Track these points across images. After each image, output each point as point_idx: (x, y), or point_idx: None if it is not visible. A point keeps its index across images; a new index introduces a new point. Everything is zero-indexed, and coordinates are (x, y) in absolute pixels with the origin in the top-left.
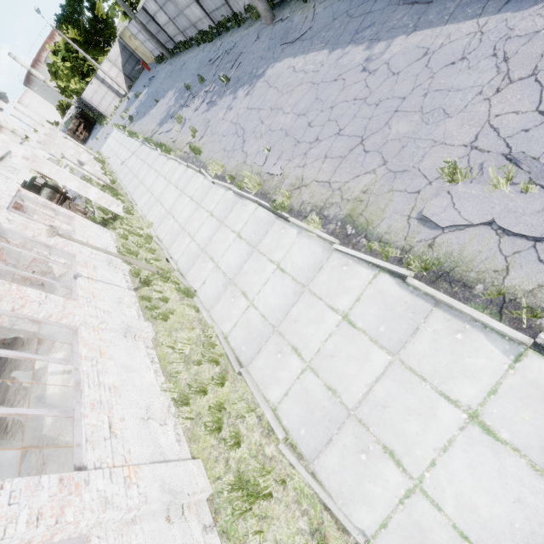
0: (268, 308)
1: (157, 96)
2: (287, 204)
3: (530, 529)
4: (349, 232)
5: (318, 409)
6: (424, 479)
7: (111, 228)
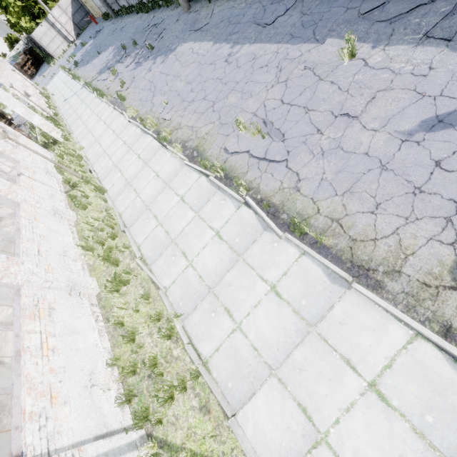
0: (146, 197)
1: (100, 49)
2: (168, 138)
3: (222, 268)
4: (195, 155)
5: (159, 242)
6: (193, 261)
7: (51, 149)
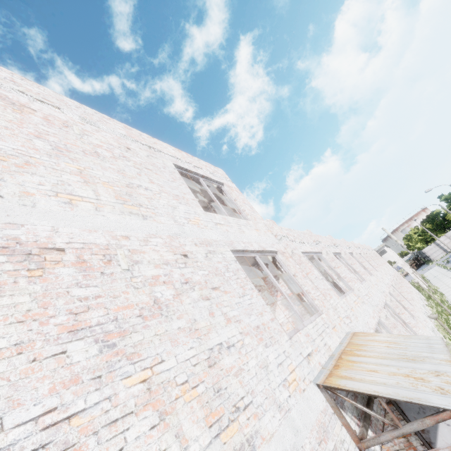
0: None
1: None
2: None
3: None
4: None
5: None
6: None
7: (421, 291)
